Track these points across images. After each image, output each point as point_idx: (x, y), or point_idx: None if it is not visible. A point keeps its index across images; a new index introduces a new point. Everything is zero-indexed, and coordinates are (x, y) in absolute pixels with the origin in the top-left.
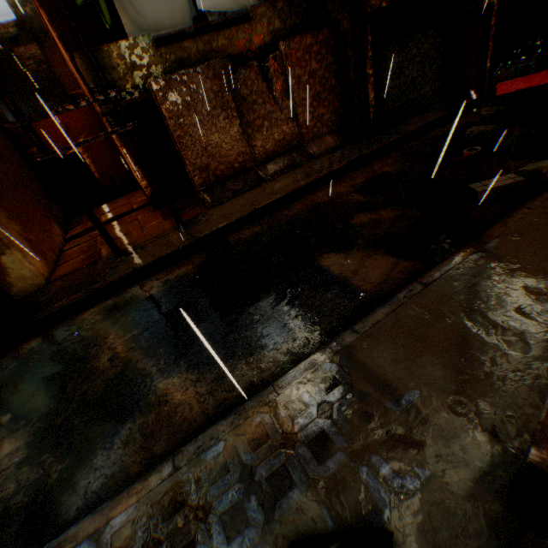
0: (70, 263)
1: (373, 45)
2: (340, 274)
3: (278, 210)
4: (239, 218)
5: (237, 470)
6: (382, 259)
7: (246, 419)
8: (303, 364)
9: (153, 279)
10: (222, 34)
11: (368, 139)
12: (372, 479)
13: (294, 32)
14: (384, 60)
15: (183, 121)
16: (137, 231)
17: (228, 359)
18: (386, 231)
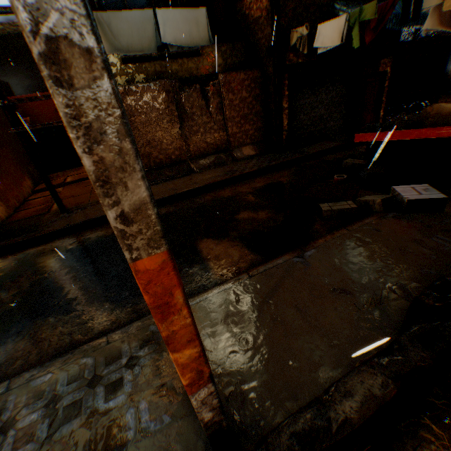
0: (27, 211)
1: (289, 87)
2: (206, 256)
3: (193, 197)
4: (161, 198)
5: (49, 397)
6: (240, 250)
7: (76, 358)
8: (138, 322)
9: (80, 235)
10: (176, 62)
11: (280, 154)
12: (132, 418)
13: (233, 68)
14: (298, 98)
15: (134, 119)
16: (87, 194)
17: (96, 309)
18: (254, 228)
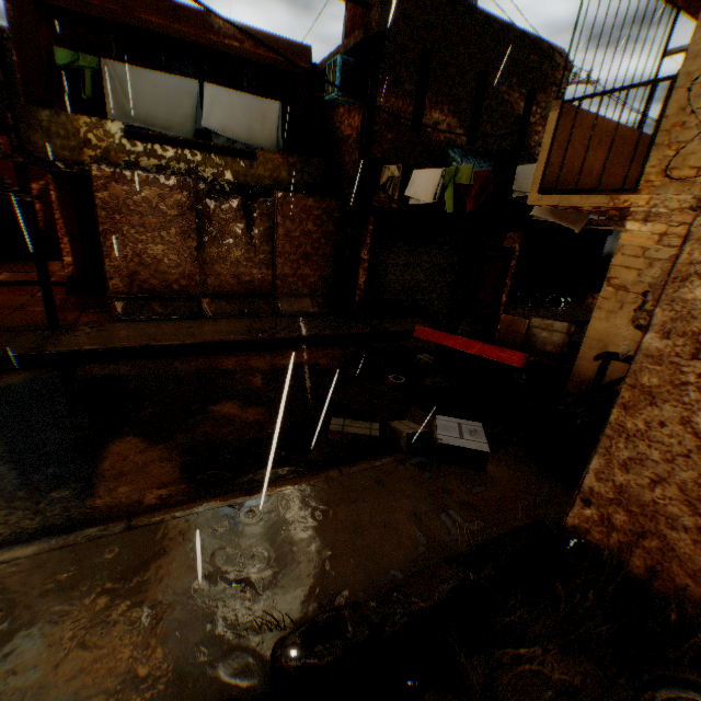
0: None
1: (374, 234)
2: (106, 470)
3: (176, 357)
4: (118, 348)
5: None
6: (167, 471)
7: None
8: None
9: None
10: (214, 157)
11: (347, 320)
12: None
13: (303, 188)
14: (388, 251)
15: (121, 217)
16: (8, 310)
17: None
18: (221, 436)
